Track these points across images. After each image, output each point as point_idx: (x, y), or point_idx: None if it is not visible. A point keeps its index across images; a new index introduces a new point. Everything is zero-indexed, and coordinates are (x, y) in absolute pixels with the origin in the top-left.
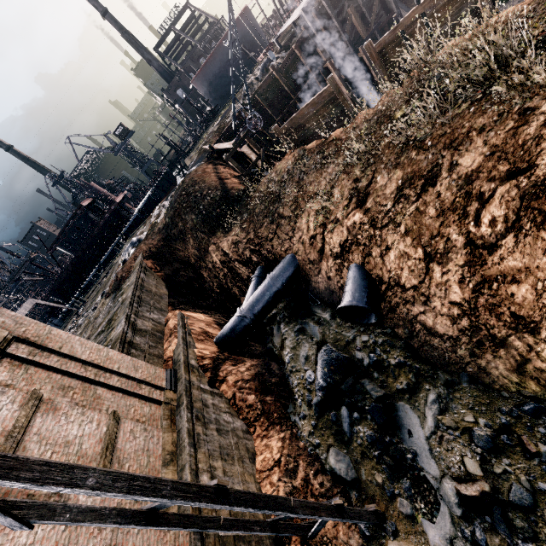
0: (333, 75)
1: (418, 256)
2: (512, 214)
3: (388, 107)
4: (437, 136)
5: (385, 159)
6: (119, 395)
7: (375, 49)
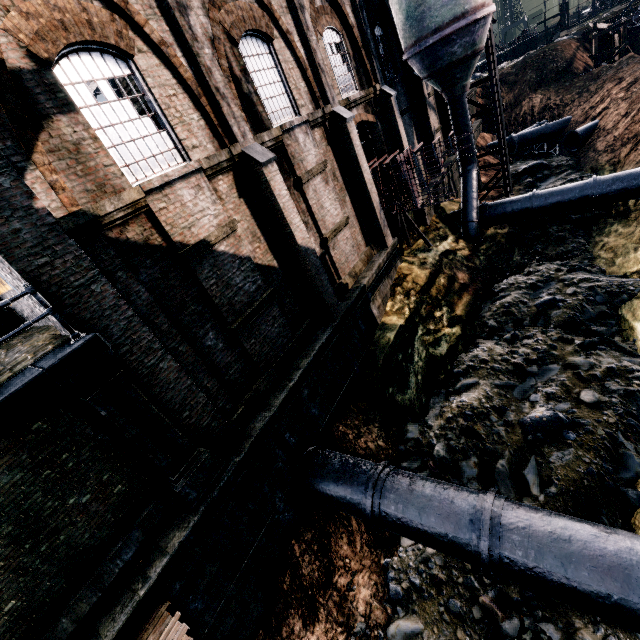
0: None
1: (623, 113)
2: None
3: None
4: None
5: None
6: None
7: None
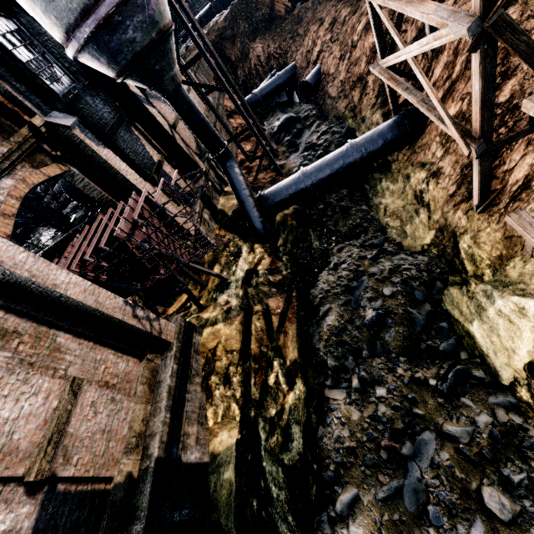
0: None
1: (338, 56)
2: (362, 29)
3: None
4: None
5: None
6: (190, 86)
7: None
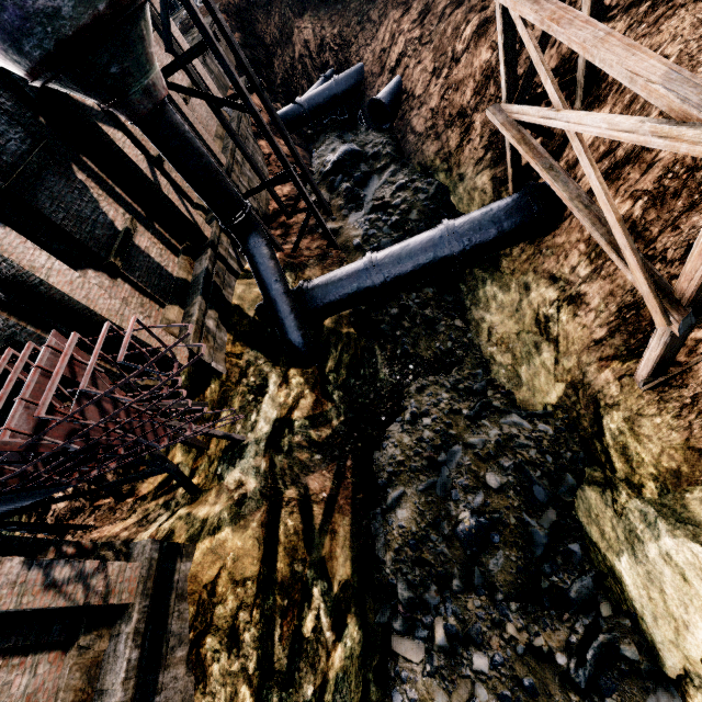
0: None
1: (430, 69)
2: (471, 35)
3: None
4: None
5: None
6: None
7: None
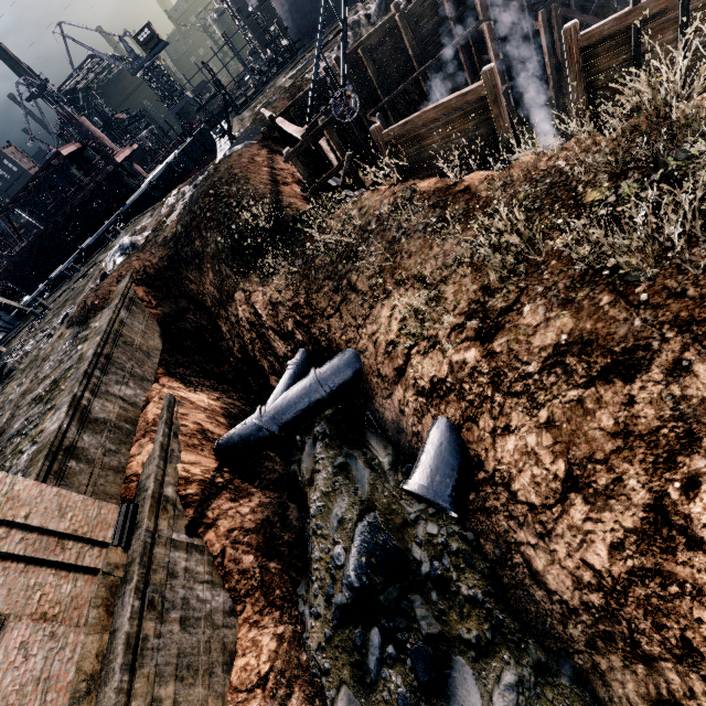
0: (494, 67)
1: (555, 470)
2: None
3: (579, 176)
4: (664, 289)
5: (547, 278)
6: (18, 568)
7: (580, 43)
